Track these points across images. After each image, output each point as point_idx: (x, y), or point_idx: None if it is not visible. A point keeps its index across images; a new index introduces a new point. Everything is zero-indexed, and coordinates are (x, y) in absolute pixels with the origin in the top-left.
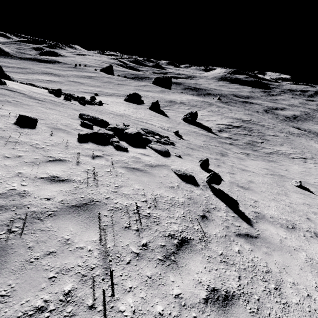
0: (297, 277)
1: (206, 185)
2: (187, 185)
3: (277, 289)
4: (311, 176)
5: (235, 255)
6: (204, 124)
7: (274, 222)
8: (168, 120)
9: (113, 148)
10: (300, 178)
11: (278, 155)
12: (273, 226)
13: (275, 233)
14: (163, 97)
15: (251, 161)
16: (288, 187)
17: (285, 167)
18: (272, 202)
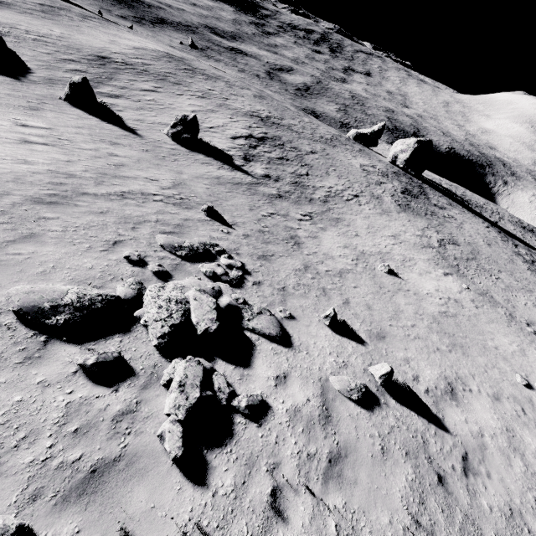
0: (513, 487)
1: (376, 383)
2: (378, 417)
3: (529, 530)
4: (377, 234)
5: (495, 520)
6: (215, 145)
7: (443, 395)
8: (148, 149)
9: (248, 422)
10: (375, 247)
11: (335, 201)
12: (449, 407)
13: (460, 422)
14: (68, 37)
15: (325, 236)
16: (386, 283)
17: (353, 227)
18: (410, 345)
